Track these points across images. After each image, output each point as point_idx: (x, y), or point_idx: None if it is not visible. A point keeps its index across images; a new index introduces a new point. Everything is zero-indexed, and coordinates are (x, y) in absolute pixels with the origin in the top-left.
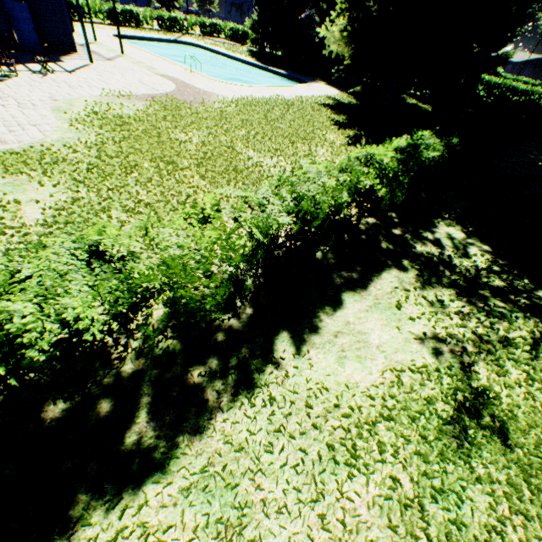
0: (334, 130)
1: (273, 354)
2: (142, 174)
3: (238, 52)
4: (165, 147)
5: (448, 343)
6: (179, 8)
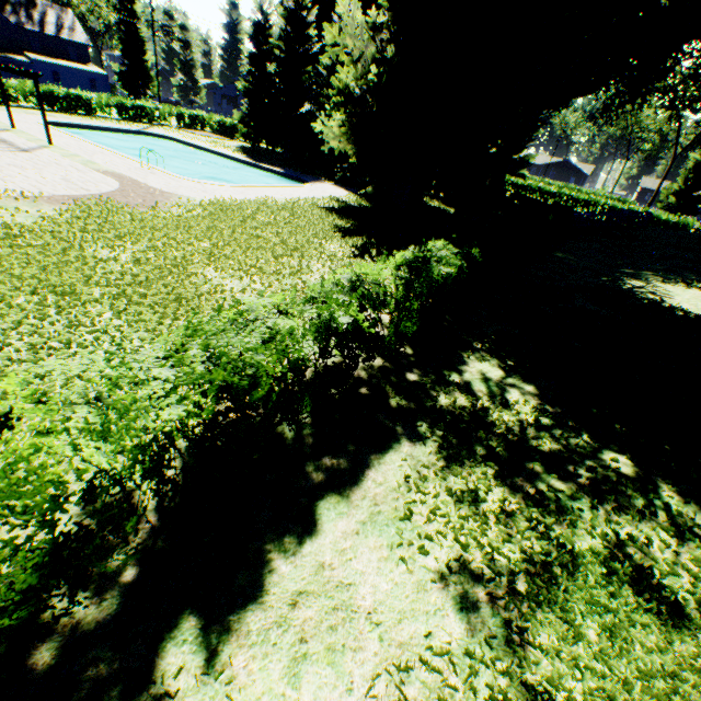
0: (336, 239)
1: (155, 684)
2: (8, 316)
3: (224, 147)
4: (68, 270)
5: (486, 581)
6: (153, 97)
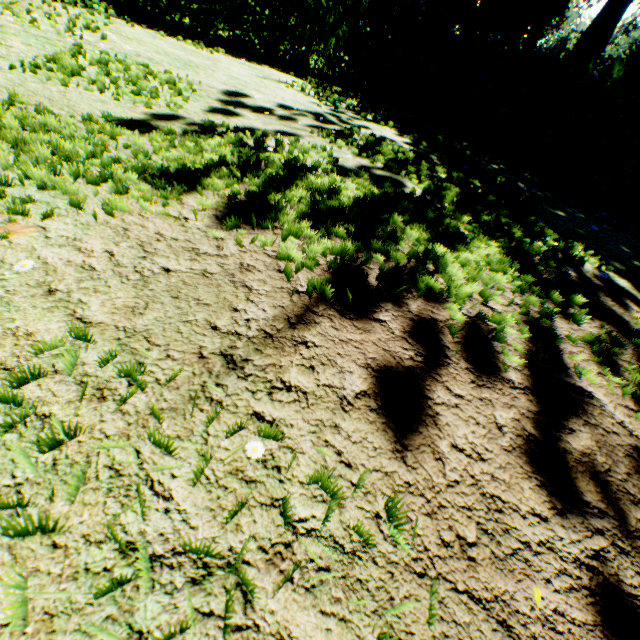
0: None
1: None
2: None
3: None
4: None
5: None
6: None
